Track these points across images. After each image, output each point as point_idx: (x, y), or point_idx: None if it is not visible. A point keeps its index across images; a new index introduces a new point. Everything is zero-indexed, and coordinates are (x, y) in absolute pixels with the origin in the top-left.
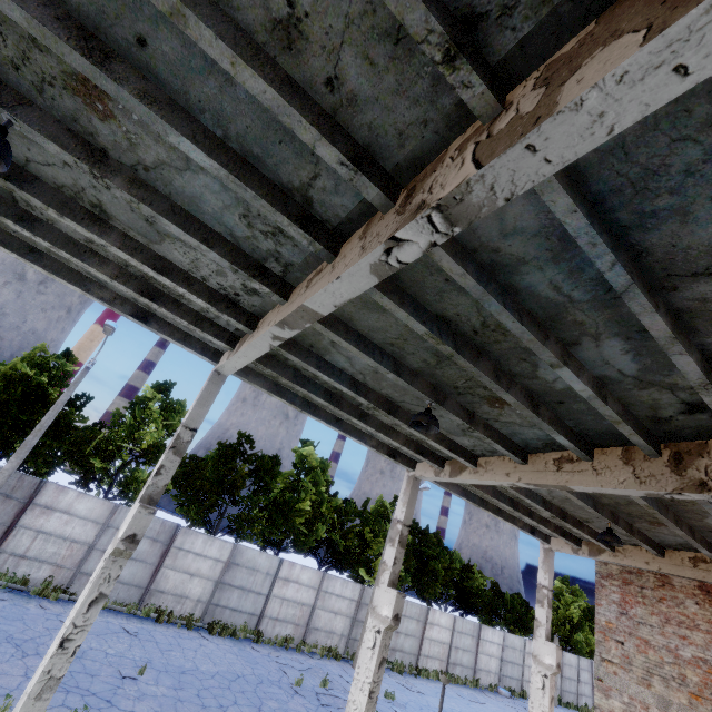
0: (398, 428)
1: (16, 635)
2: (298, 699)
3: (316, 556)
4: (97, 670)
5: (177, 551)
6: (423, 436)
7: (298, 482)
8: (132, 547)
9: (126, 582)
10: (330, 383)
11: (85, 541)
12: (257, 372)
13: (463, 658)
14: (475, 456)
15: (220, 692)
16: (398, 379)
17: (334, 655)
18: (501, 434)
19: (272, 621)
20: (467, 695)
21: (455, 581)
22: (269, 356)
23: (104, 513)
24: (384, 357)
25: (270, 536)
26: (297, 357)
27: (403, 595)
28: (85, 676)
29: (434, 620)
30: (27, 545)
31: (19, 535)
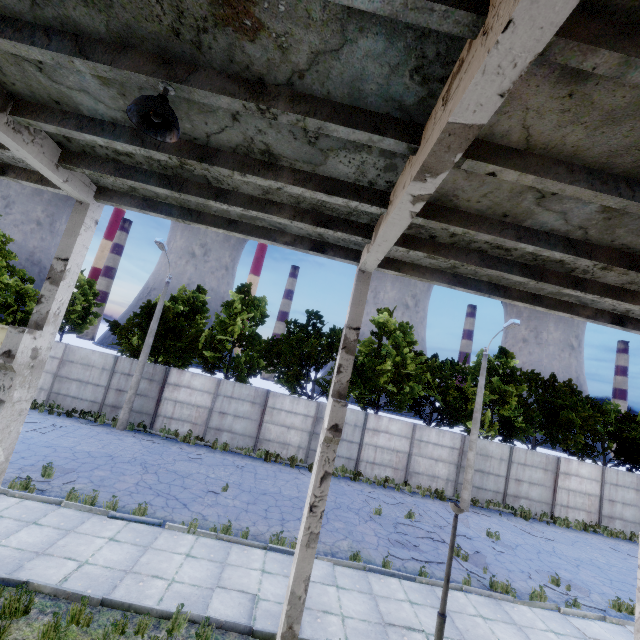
0: (276, 198)
1: (149, 462)
2: (371, 524)
3: (419, 413)
4: (191, 485)
5: (271, 410)
6: (271, 182)
7: (380, 347)
8: (10, 361)
9: (241, 434)
10: (111, 146)
11: (205, 406)
12: (122, 192)
13: (624, 512)
14: (383, 194)
15: (289, 510)
16: (92, 66)
17: (439, 496)
18: (339, 105)
19: (369, 465)
20: (628, 550)
21: (611, 433)
22: (82, 155)
23: (212, 386)
24: (53, 38)
25: (360, 396)
26: (48, 123)
27: (343, 404)
28: (179, 488)
29: (570, 470)
30: (172, 411)
31: (165, 405)
